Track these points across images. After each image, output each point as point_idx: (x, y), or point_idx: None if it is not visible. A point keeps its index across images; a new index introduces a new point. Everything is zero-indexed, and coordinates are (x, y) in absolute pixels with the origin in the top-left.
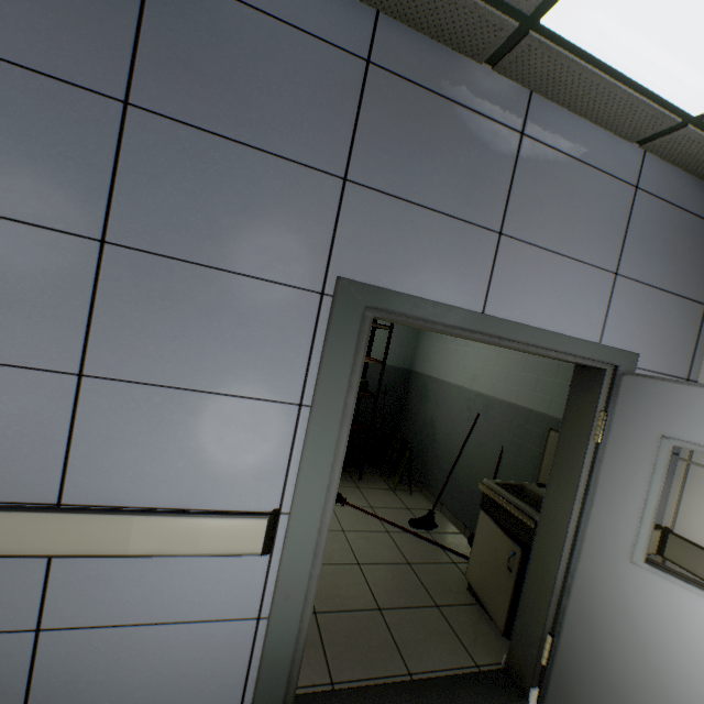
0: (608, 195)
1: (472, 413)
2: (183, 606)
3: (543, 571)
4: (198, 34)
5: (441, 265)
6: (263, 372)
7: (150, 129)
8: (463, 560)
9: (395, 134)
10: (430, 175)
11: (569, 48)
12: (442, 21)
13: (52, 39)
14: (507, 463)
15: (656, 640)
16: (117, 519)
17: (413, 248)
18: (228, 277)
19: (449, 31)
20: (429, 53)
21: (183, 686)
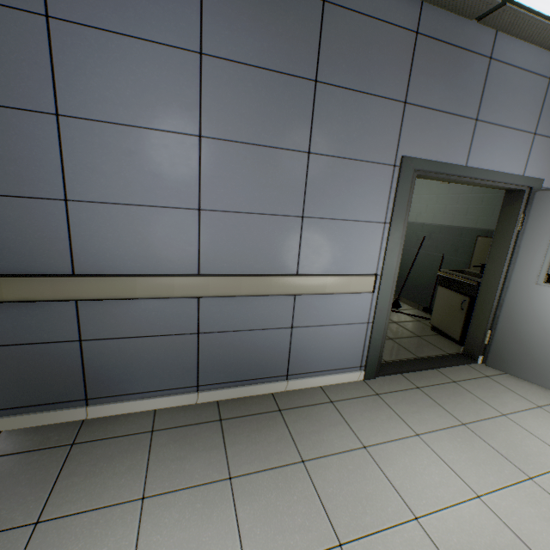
0: (534, 86)
1: (419, 237)
2: (340, 318)
3: (485, 302)
4: (343, 37)
5: (447, 143)
6: (370, 208)
7: (325, 93)
8: (423, 319)
9: (428, 72)
10: (444, 92)
11: (525, 9)
12: (458, 3)
13: (287, 55)
14: (447, 262)
15: (547, 316)
16: (321, 278)
17: (434, 135)
18: (356, 163)
19: (459, 7)
20: (446, 20)
21: (340, 352)
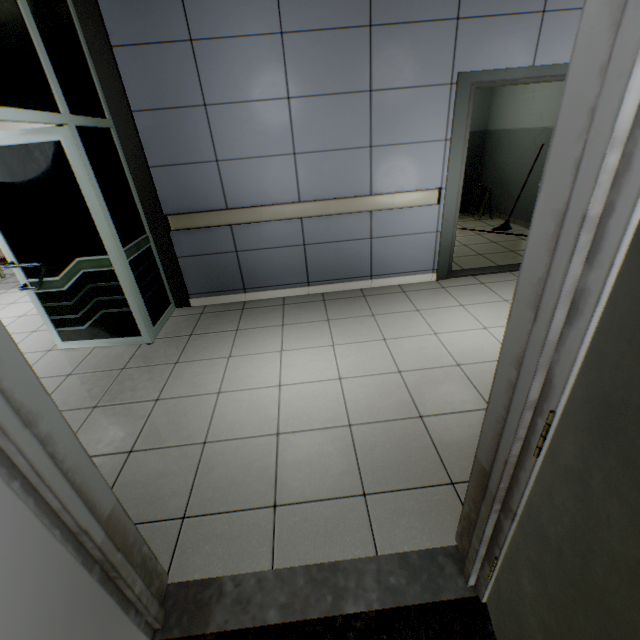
0: None
1: (537, 146)
2: (411, 229)
3: None
4: None
5: (508, 47)
6: (430, 129)
7: (379, 34)
8: None
9: None
10: None
11: None
12: None
13: (344, 11)
14: None
15: None
16: (390, 196)
17: (493, 43)
18: (413, 91)
19: None
20: None
21: (414, 257)
